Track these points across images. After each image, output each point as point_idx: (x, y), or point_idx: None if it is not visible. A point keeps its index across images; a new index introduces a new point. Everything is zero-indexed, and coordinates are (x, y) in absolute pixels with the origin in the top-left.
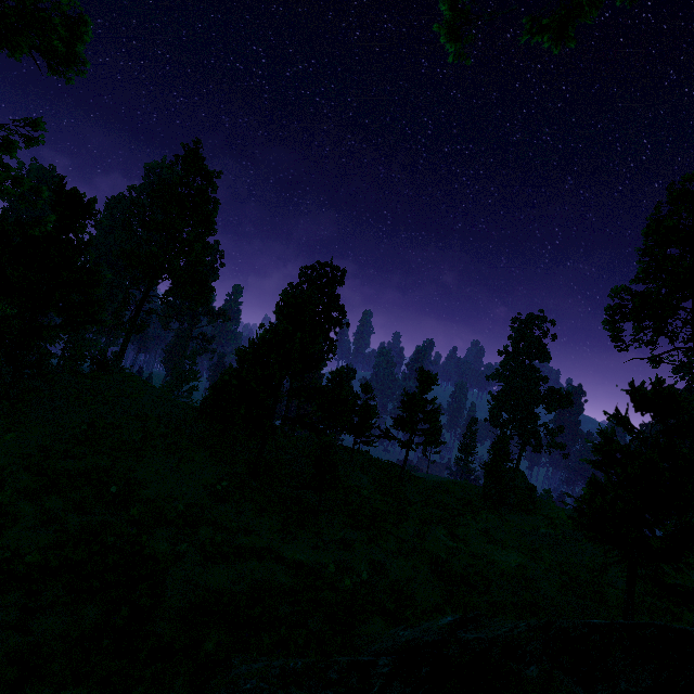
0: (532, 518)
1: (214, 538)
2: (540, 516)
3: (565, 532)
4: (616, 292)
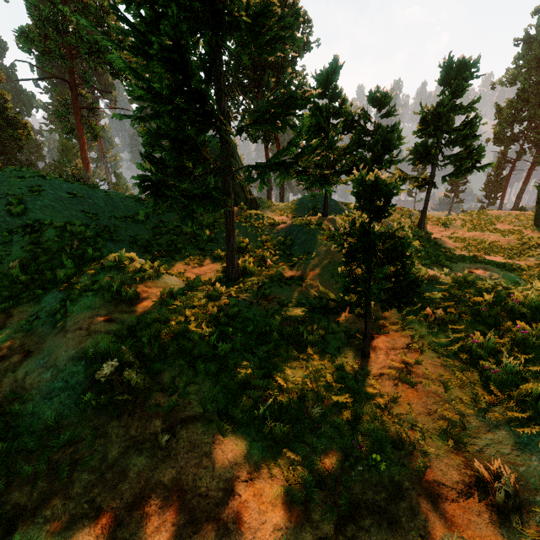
0: None
1: None
2: None
3: None
4: None
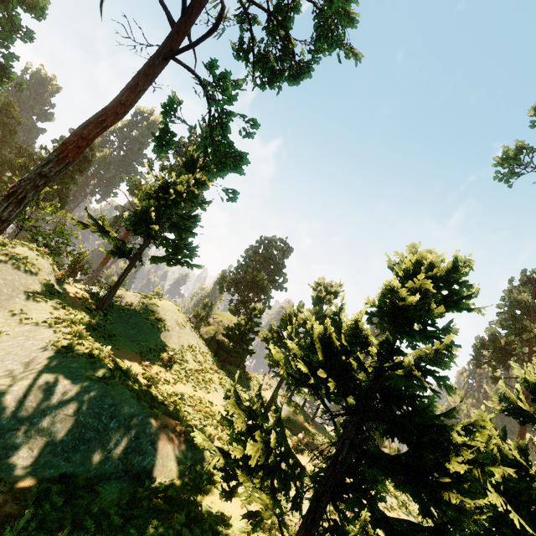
0: None
1: None
2: None
3: None
4: (489, 330)
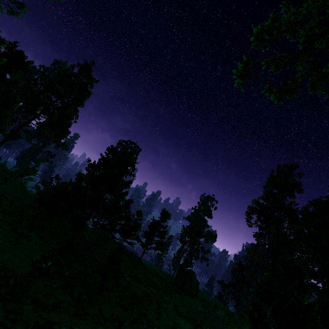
0: (195, 300)
1: (34, 315)
2: (199, 299)
3: (210, 312)
4: (255, 201)
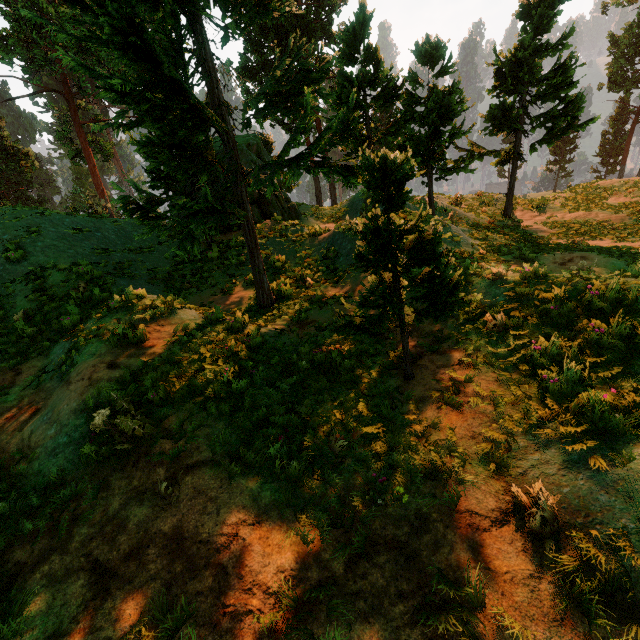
0: None
1: None
2: None
3: None
4: None
